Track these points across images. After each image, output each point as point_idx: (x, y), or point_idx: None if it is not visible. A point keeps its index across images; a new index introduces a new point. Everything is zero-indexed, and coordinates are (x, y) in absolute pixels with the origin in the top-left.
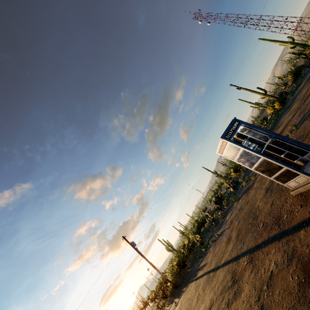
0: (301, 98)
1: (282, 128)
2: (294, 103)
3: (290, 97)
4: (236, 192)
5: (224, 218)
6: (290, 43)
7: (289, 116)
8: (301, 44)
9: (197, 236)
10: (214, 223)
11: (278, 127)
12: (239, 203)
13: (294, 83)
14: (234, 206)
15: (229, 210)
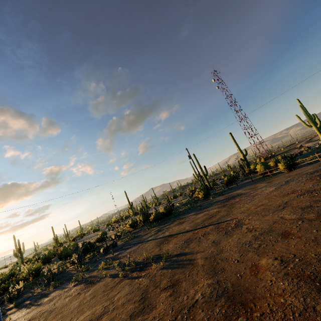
0: (208, 214)
1: (176, 231)
2: (204, 211)
3: (211, 198)
4: (102, 257)
5: (52, 291)
6: (243, 155)
7: (188, 225)
8: (247, 162)
9: (20, 283)
10: (46, 282)
11: (179, 223)
12: (70, 291)
13: (223, 187)
14: (69, 286)
15: (64, 285)
